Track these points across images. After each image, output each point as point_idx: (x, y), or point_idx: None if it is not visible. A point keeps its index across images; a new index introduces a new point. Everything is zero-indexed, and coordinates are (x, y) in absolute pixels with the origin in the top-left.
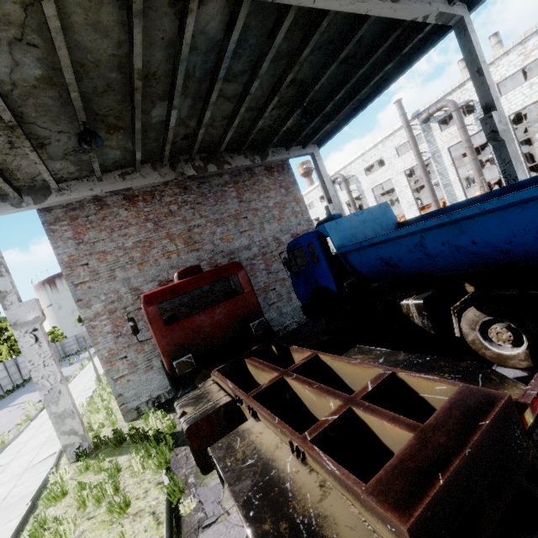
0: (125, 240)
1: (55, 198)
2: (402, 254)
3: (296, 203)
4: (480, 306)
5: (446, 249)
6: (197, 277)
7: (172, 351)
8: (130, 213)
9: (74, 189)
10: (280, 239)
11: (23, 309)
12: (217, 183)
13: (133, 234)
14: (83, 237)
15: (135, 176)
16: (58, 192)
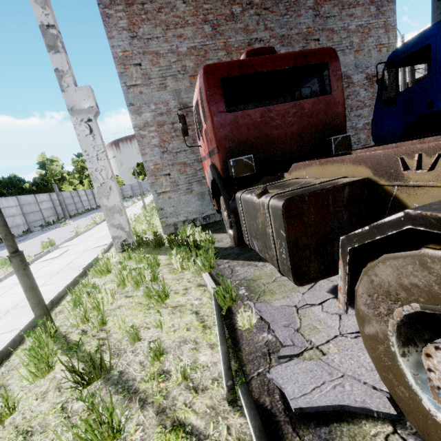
0: (179, 43)
1: None
2: None
3: (384, 31)
4: None
5: None
6: (275, 56)
7: (229, 148)
8: (188, 7)
9: None
10: (351, 77)
11: (78, 95)
12: None
13: (188, 36)
14: (137, 30)
15: None
16: None
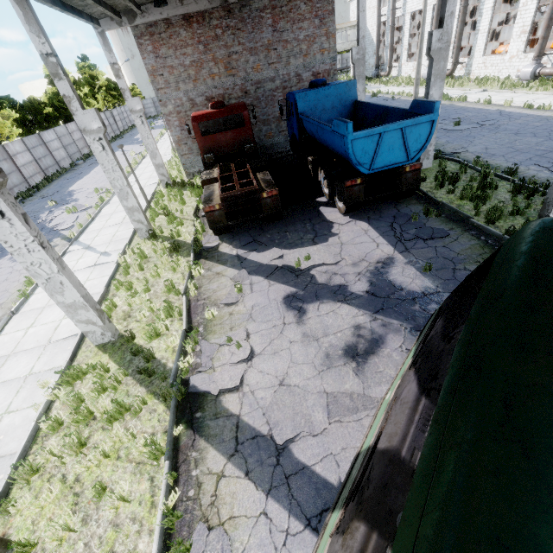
0: (185, 59)
1: (140, 20)
2: (314, 132)
3: (326, 39)
4: (323, 170)
5: (322, 138)
6: (220, 111)
7: (205, 150)
8: (188, 34)
9: (150, 12)
10: (301, 75)
11: (134, 102)
12: (256, 8)
13: (189, 54)
14: (159, 52)
15: (190, 2)
16: (141, 15)
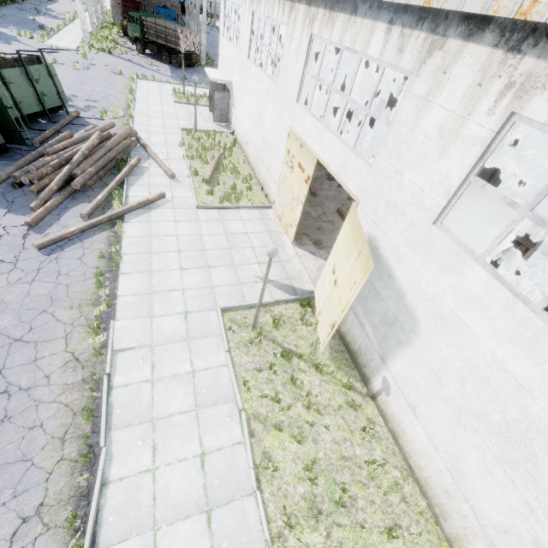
0: None
1: None
2: None
3: None
4: None
5: None
6: (131, 1)
7: (124, 13)
8: None
9: None
10: (166, 3)
11: None
12: None
13: None
14: None
15: None
16: None
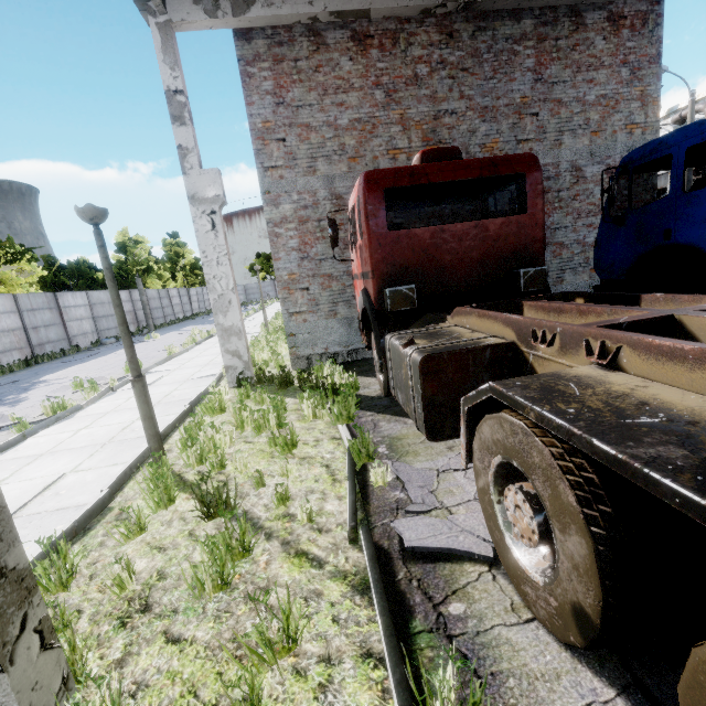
0: (339, 114)
1: (259, 10)
2: None
3: (640, 105)
4: None
5: None
6: (456, 163)
7: (387, 274)
8: (356, 66)
9: None
10: (582, 170)
11: (203, 180)
12: (506, 34)
13: (352, 105)
14: (285, 95)
15: None
16: (265, 0)
